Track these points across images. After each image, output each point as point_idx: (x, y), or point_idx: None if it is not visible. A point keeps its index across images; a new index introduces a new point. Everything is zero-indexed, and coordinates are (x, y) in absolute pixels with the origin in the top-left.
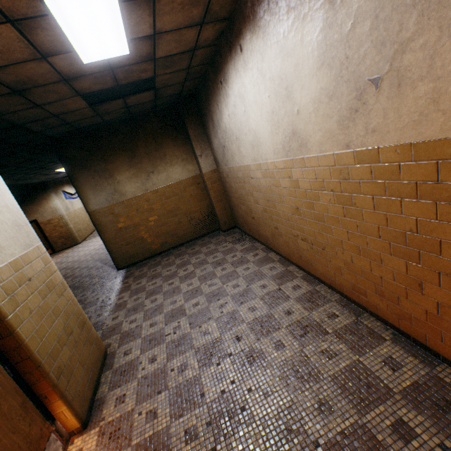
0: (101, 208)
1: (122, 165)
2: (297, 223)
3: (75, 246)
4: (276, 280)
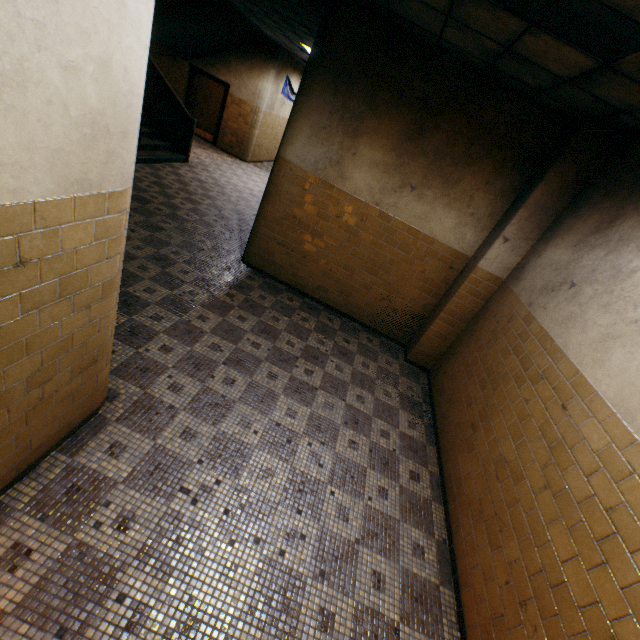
0: (297, 166)
1: (386, 136)
2: (569, 634)
3: (237, 160)
4: (405, 596)
